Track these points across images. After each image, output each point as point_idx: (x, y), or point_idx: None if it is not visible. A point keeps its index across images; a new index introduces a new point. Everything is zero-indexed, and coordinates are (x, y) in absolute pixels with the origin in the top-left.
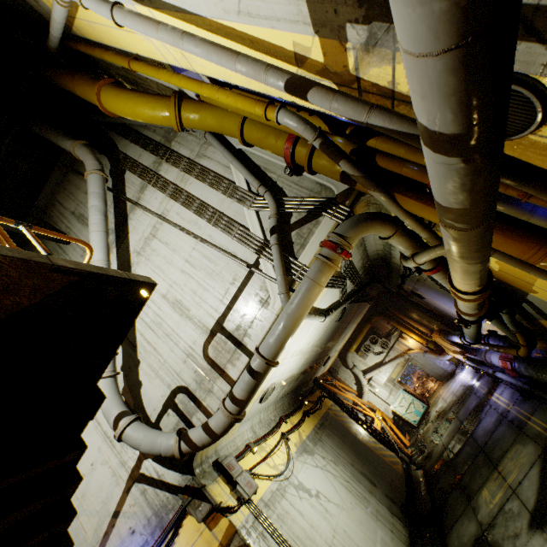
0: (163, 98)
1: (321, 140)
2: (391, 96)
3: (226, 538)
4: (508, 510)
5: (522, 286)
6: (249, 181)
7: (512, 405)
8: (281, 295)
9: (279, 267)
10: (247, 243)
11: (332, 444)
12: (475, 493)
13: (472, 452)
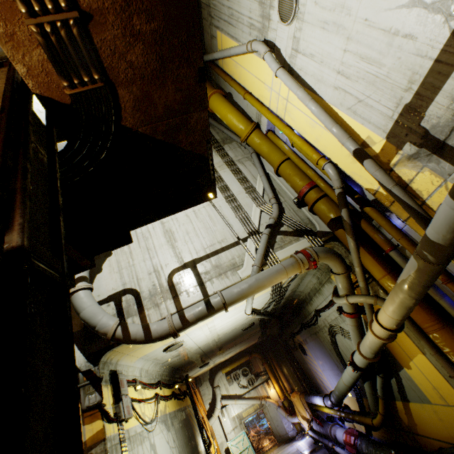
0: (248, 120)
1: (342, 191)
2: (404, 187)
3: (93, 441)
4: None
5: (402, 359)
6: (267, 191)
7: None
8: (255, 266)
9: (263, 249)
10: (245, 224)
11: (182, 435)
12: None
13: None
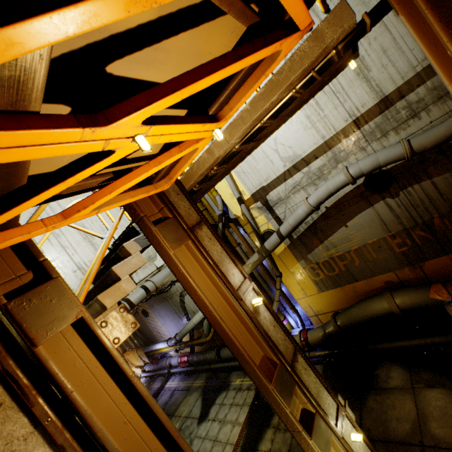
0: None
1: (222, 212)
2: (253, 219)
3: None
4: (184, 427)
5: None
6: None
7: (182, 382)
8: None
9: None
10: None
11: None
12: None
13: None
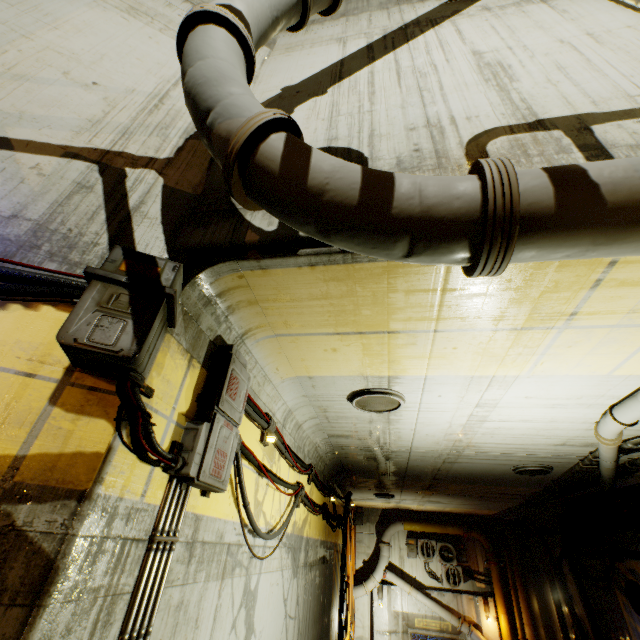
0: None
1: None
2: None
3: (43, 473)
4: None
5: None
6: None
7: None
8: None
9: None
10: None
11: (313, 595)
12: None
13: None
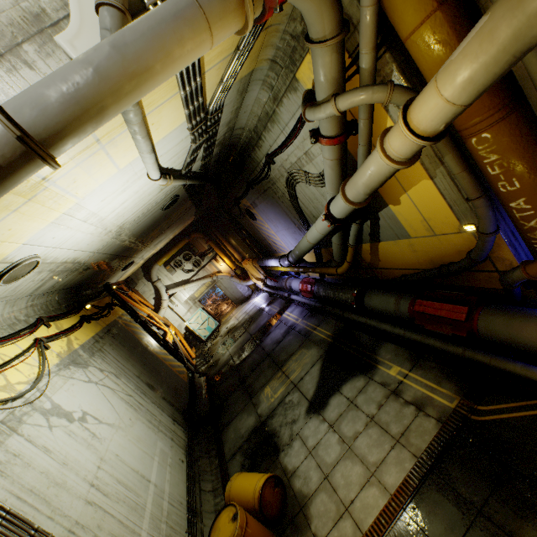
0: None
1: None
2: None
3: None
4: (288, 402)
5: (391, 195)
6: None
7: (301, 320)
8: (106, 8)
9: None
10: None
11: (116, 355)
12: (258, 391)
13: (259, 358)
